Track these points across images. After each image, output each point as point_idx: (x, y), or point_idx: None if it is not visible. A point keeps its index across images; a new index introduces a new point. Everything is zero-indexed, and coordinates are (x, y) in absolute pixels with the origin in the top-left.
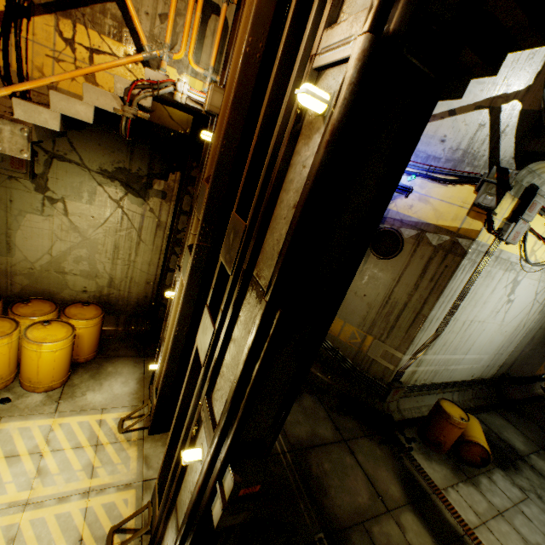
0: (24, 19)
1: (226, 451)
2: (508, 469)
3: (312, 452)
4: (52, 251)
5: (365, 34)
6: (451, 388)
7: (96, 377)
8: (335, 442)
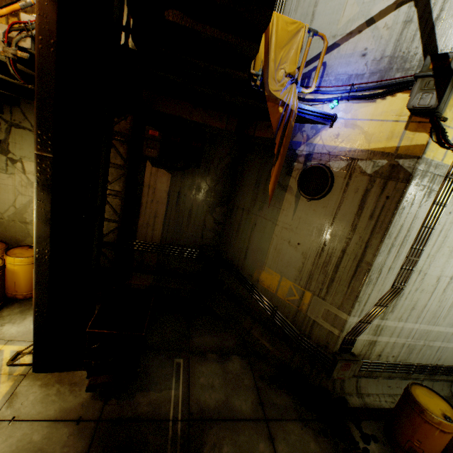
0: None
1: None
2: None
3: (213, 427)
4: (16, 204)
5: None
6: (446, 376)
7: (25, 312)
8: (252, 420)
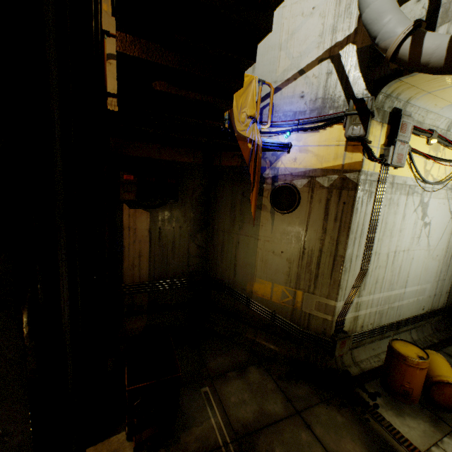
0: None
1: None
2: None
3: (259, 436)
4: None
5: None
6: (406, 327)
7: None
8: (287, 417)
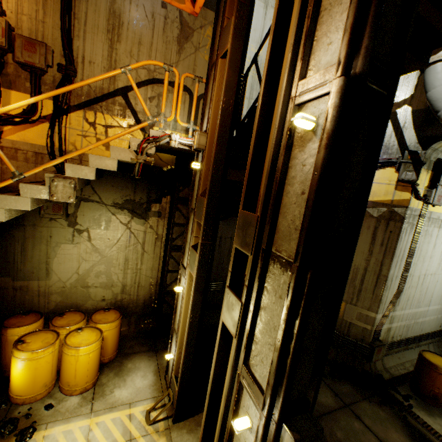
0: (64, 115)
1: (280, 410)
2: None
3: (321, 422)
4: (79, 270)
5: (339, 77)
6: (425, 341)
7: (120, 374)
8: (339, 408)
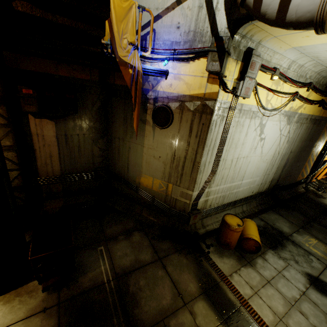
0: None
1: None
2: (277, 248)
3: (132, 275)
4: None
5: None
6: (240, 203)
7: None
8: (152, 262)
